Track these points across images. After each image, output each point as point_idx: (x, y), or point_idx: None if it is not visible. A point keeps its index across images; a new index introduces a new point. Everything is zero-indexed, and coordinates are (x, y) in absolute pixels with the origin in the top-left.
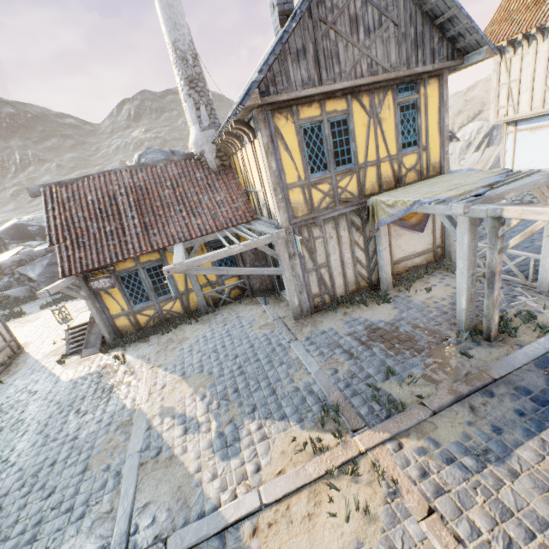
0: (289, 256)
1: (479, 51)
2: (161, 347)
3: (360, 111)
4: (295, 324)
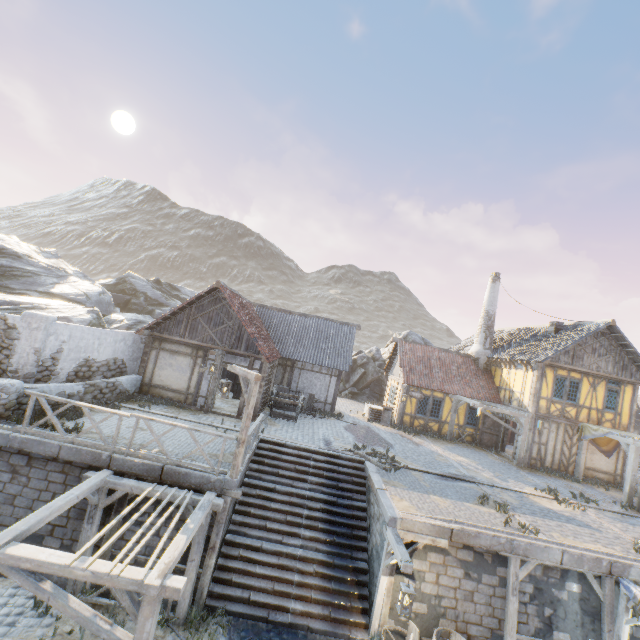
0: (527, 429)
1: None
2: (432, 441)
3: (586, 382)
4: (517, 466)
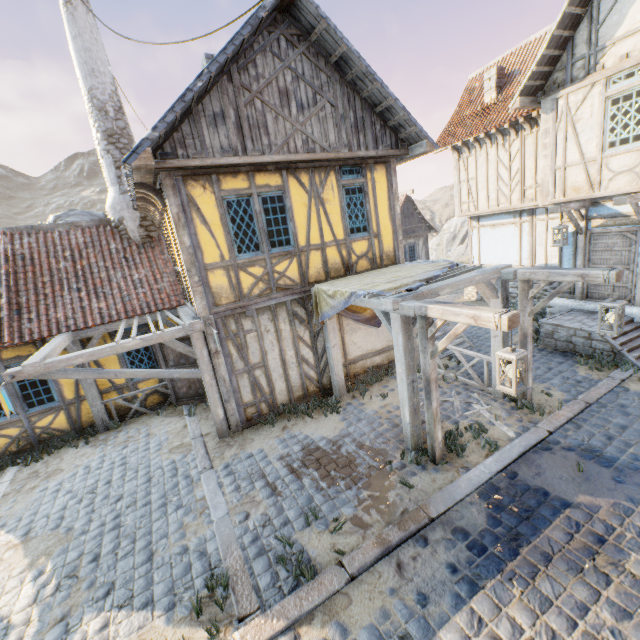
0: (211, 353)
1: (420, 143)
2: (14, 487)
3: (299, 188)
4: (218, 445)
